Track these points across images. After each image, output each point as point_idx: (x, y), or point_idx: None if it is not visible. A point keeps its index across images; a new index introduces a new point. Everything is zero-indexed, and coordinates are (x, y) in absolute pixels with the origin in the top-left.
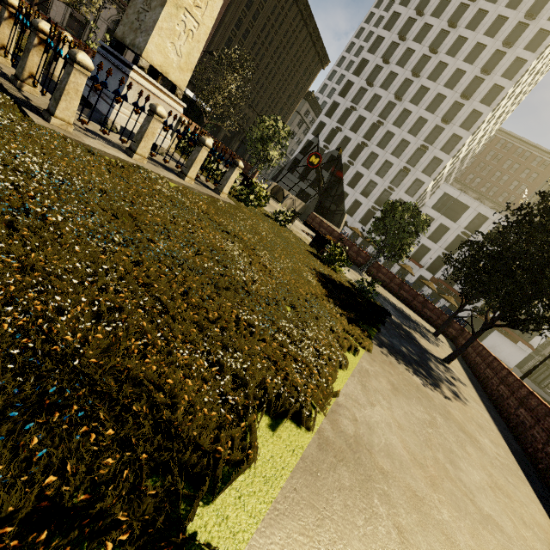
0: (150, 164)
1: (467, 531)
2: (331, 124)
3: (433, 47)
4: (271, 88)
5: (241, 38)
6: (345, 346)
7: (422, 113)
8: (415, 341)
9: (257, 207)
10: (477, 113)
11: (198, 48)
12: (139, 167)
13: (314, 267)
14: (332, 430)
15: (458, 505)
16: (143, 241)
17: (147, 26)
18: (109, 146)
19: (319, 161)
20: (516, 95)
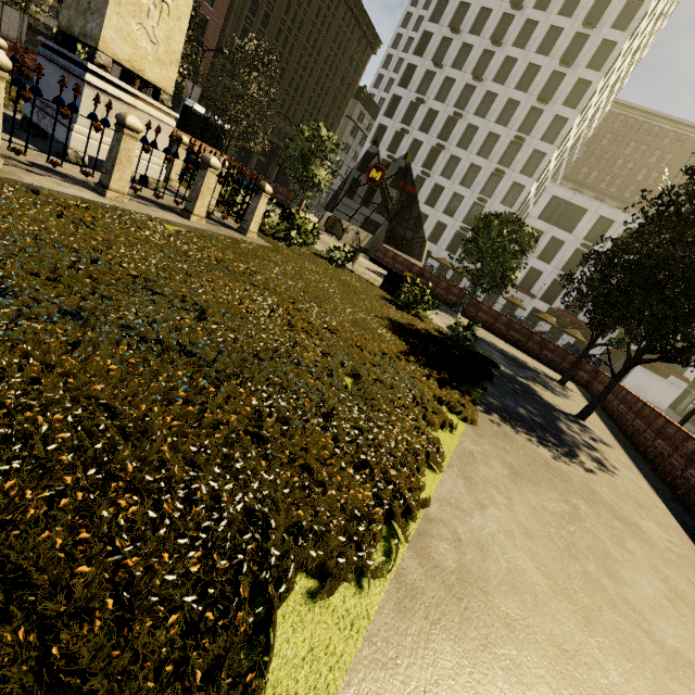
0: (136, 203)
1: (651, 693)
2: (393, 126)
3: (516, 1)
4: (309, 90)
5: (260, 26)
6: (435, 423)
7: (511, 94)
8: (536, 396)
9: (303, 246)
10: (584, 82)
11: (181, 28)
12: (115, 207)
13: (387, 316)
14: (419, 567)
15: (629, 648)
16: (97, 311)
17: (98, 2)
18: (68, 184)
19: (382, 176)
20: (634, 52)
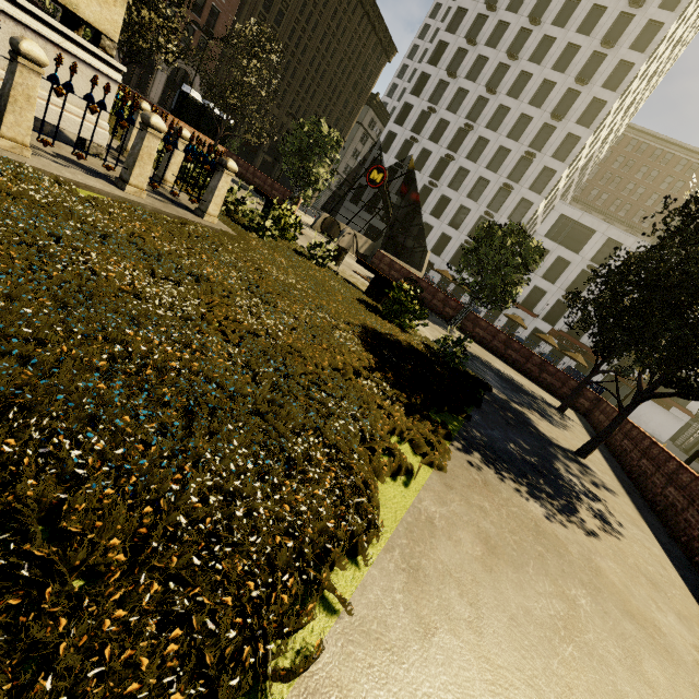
0: (48, 161)
1: None
2: (403, 134)
3: (534, 16)
4: (320, 93)
5: (274, 24)
6: (382, 473)
7: (524, 109)
8: (531, 427)
9: (282, 240)
10: (599, 102)
11: None
12: None
13: (362, 323)
14: None
15: None
16: None
17: None
18: None
19: (383, 178)
20: (651, 76)
